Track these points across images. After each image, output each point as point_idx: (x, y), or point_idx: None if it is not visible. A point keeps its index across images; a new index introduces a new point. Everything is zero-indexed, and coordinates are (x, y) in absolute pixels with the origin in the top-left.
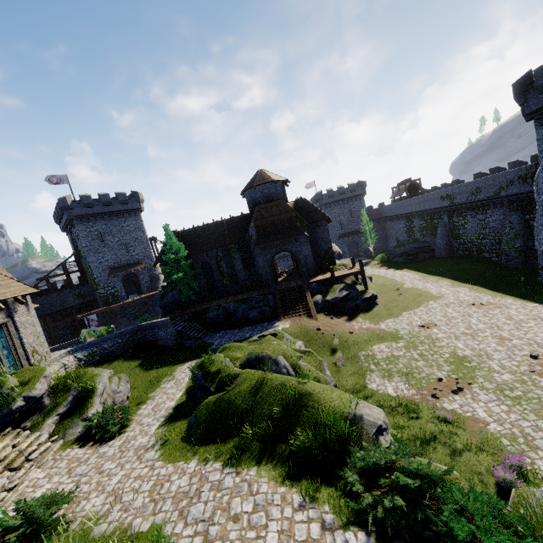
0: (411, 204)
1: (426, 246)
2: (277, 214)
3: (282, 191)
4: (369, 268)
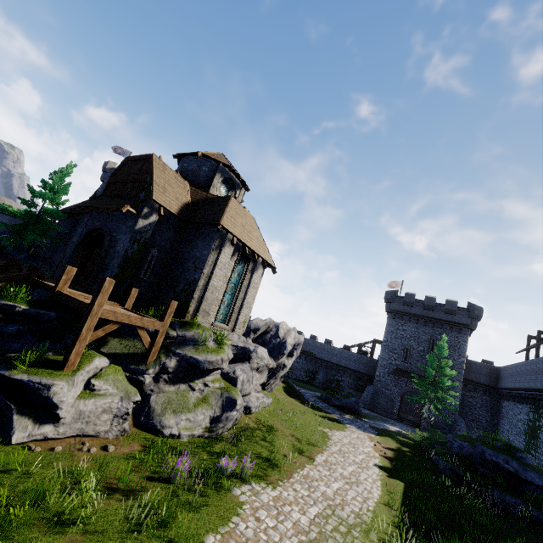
0: (542, 370)
1: (532, 482)
2: (136, 173)
3: (210, 175)
4: (368, 434)
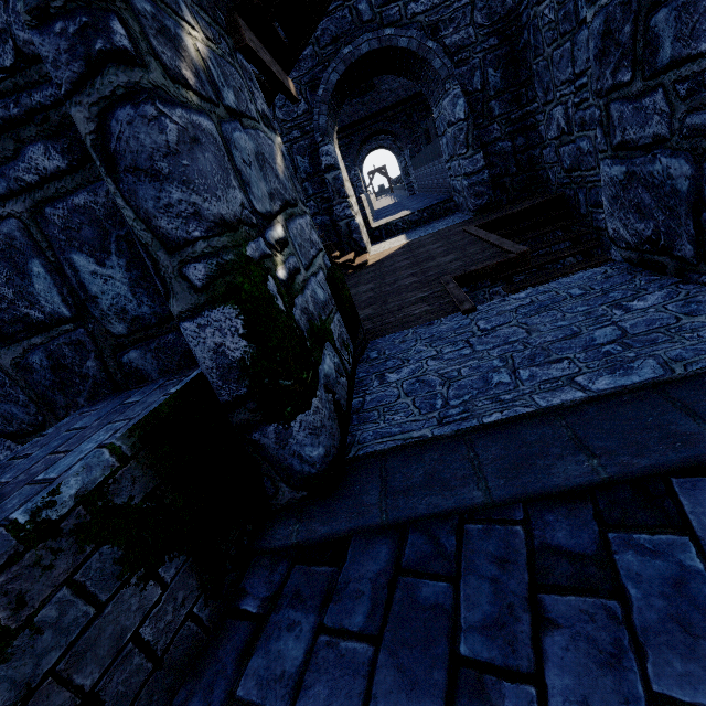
0: None
1: None
2: None
3: None
4: None
